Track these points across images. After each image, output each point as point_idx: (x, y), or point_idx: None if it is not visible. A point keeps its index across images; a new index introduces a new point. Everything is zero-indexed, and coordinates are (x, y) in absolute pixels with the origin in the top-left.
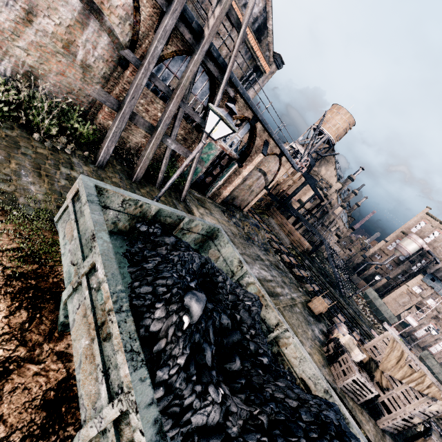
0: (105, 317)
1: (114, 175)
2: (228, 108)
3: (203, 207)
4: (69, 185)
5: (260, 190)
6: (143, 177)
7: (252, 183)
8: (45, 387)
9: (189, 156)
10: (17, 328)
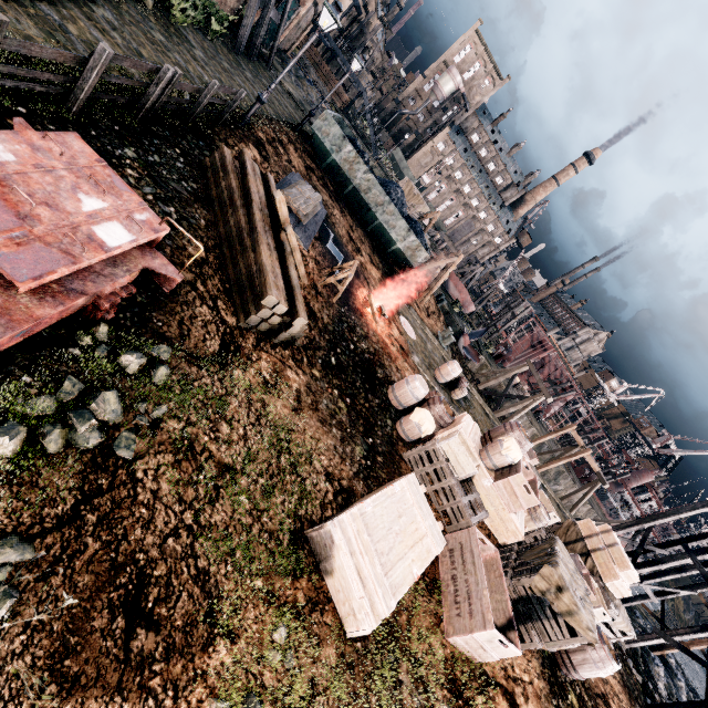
0: (355, 159)
1: (246, 60)
2: (364, 59)
3: (277, 71)
4: (258, 89)
5: (307, 25)
6: (245, 48)
7: (302, 18)
8: (329, 183)
9: (341, 81)
10: (317, 168)
